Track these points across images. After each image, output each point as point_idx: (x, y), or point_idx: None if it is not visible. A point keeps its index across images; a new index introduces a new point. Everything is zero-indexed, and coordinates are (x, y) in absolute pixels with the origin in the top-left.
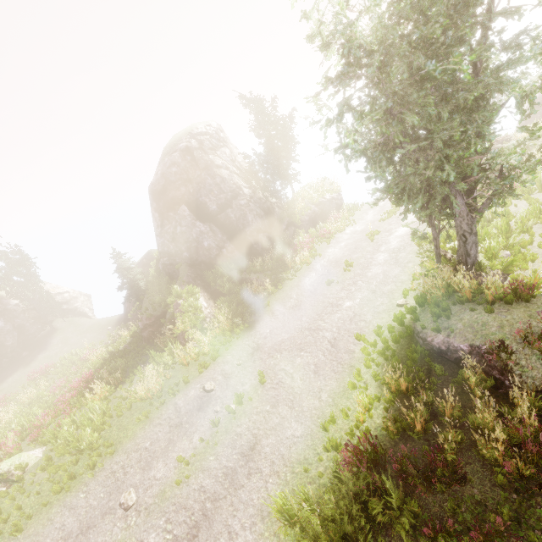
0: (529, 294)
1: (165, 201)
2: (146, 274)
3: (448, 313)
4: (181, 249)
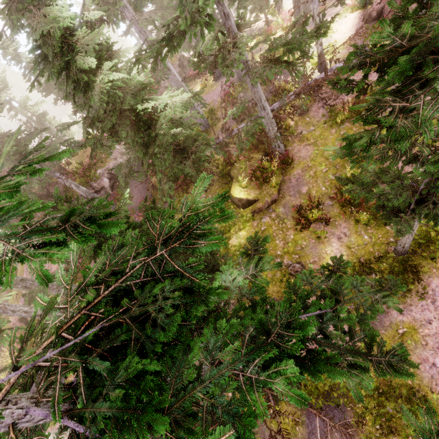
0: None
1: None
2: None
3: None
4: None
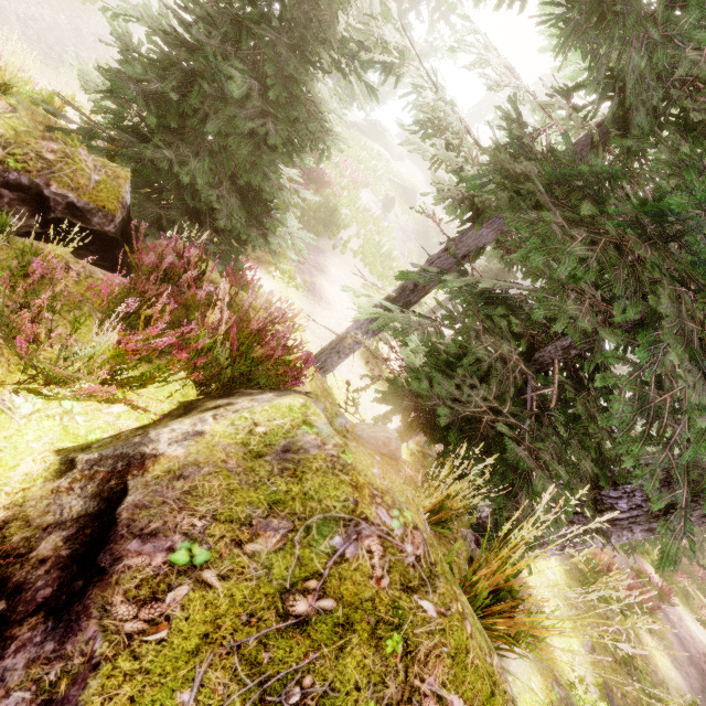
0: None
1: None
2: None
3: None
4: None
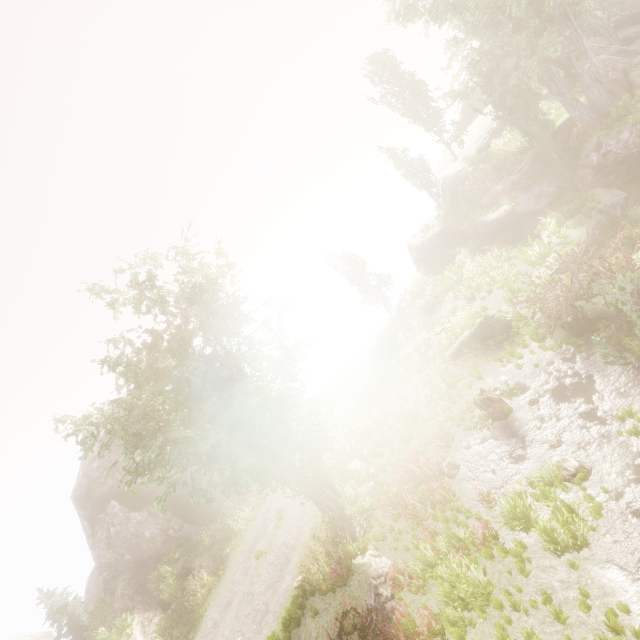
0: (342, 578)
1: (93, 503)
2: (102, 586)
3: (296, 619)
4: (121, 553)
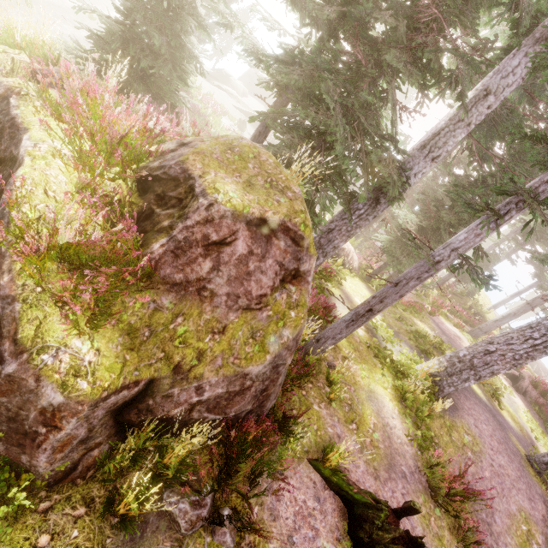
0: None
1: None
2: None
3: None
4: None
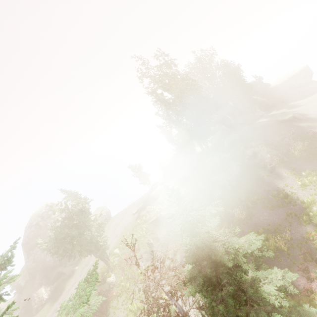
0: (102, 283)
1: (29, 246)
2: (27, 273)
3: None
4: (38, 264)
